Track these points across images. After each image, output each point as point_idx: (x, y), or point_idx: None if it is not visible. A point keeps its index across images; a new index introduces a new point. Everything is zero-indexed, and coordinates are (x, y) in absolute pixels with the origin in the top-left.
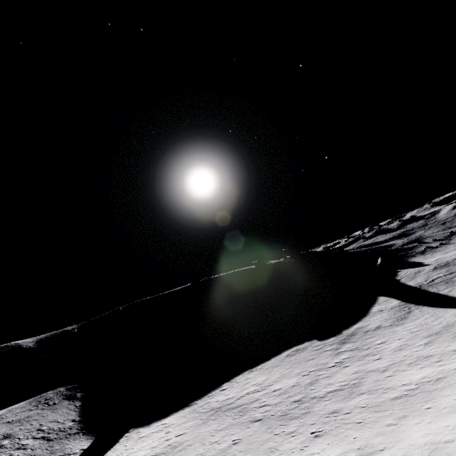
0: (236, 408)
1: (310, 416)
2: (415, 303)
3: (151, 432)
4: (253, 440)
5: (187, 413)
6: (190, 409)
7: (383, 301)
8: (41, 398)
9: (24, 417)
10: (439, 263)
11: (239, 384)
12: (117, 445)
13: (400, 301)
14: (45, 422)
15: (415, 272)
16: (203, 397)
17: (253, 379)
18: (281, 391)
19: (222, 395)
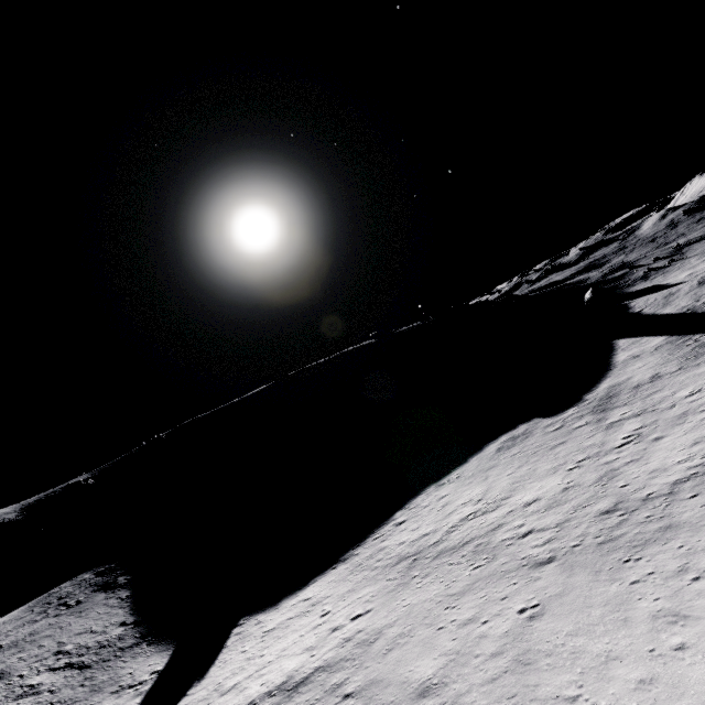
0: (463, 548)
1: (688, 532)
2: (702, 332)
3: (286, 618)
4: (580, 604)
5: (345, 574)
6: (348, 565)
7: (630, 344)
8: (51, 598)
9: (24, 636)
10: (704, 275)
11: (429, 509)
12: (226, 653)
13: (666, 336)
14: (67, 638)
15: (663, 296)
16: (364, 543)
17: (455, 496)
18: (546, 502)
19: (405, 532)
